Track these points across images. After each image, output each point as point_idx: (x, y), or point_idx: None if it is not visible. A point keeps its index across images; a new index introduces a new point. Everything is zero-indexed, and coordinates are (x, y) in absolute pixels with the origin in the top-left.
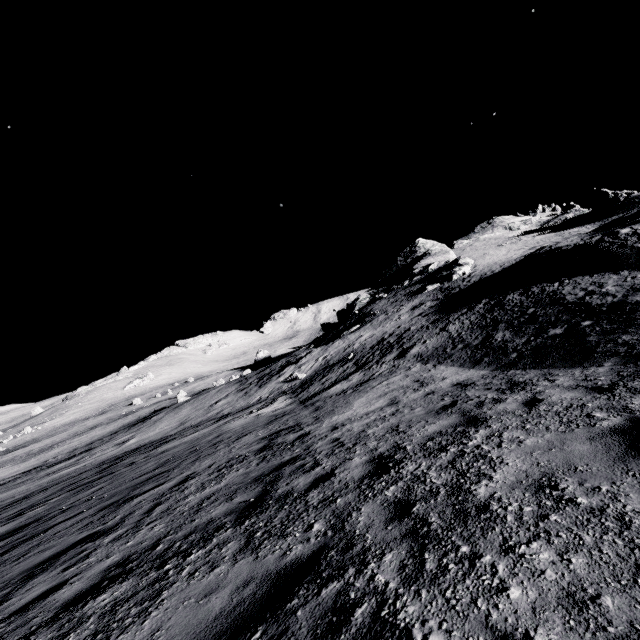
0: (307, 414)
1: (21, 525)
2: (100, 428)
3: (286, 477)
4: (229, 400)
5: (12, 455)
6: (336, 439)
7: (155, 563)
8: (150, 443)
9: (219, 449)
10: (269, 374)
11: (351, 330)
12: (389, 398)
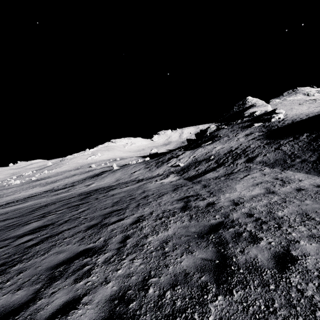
0: (200, 188)
1: (44, 224)
2: (77, 176)
3: (232, 243)
4: (141, 172)
5: (39, 182)
6: (249, 214)
7: (158, 316)
8: (103, 188)
9: (150, 201)
10: (162, 161)
11: (206, 143)
12: (263, 188)
